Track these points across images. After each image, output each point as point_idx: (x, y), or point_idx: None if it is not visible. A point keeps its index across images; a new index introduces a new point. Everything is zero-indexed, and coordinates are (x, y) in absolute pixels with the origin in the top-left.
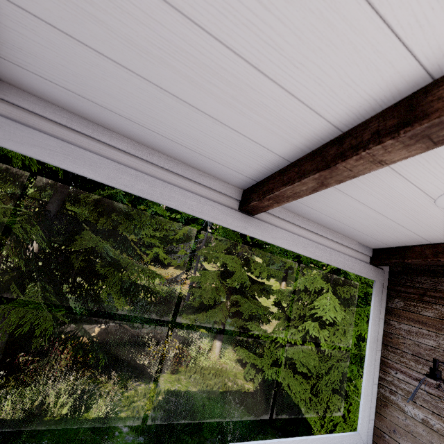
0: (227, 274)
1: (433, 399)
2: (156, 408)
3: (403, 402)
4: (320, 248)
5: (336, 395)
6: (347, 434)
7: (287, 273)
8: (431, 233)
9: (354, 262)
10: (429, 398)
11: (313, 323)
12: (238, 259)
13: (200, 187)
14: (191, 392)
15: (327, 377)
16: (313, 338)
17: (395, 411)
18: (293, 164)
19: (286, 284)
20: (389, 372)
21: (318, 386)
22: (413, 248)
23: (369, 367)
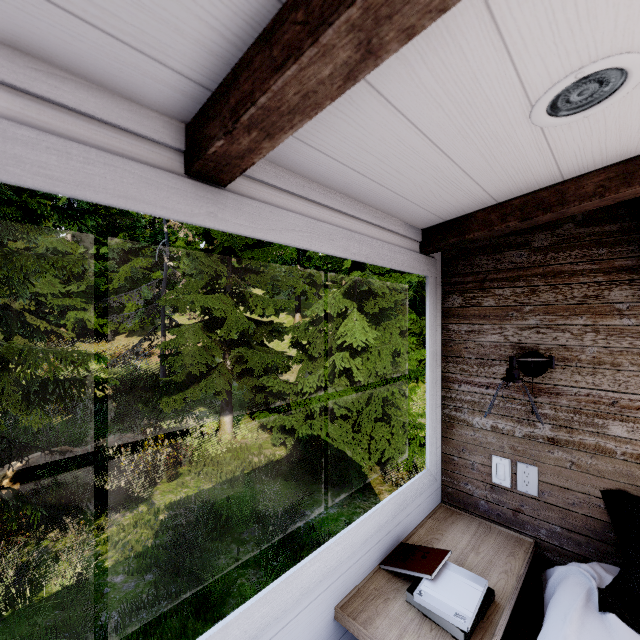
0: (215, 323)
1: (502, 402)
2: (159, 531)
3: (470, 415)
4: (355, 238)
5: (379, 423)
6: (418, 477)
7: (300, 301)
8: (503, 184)
9: (403, 254)
10: (497, 402)
11: (343, 354)
12: (228, 297)
13: (55, 113)
14: (206, 490)
15: (368, 408)
16: (346, 372)
17: (462, 428)
18: (288, 4)
19: (301, 315)
20: (452, 388)
21: (359, 421)
22: (475, 215)
23: (431, 390)
